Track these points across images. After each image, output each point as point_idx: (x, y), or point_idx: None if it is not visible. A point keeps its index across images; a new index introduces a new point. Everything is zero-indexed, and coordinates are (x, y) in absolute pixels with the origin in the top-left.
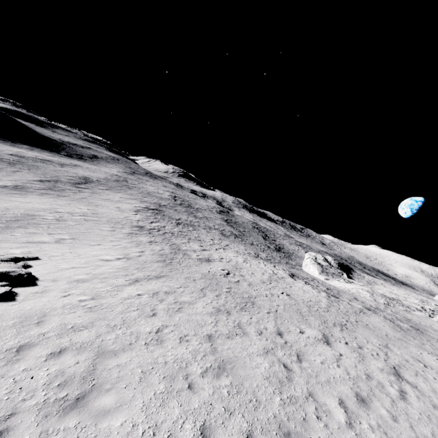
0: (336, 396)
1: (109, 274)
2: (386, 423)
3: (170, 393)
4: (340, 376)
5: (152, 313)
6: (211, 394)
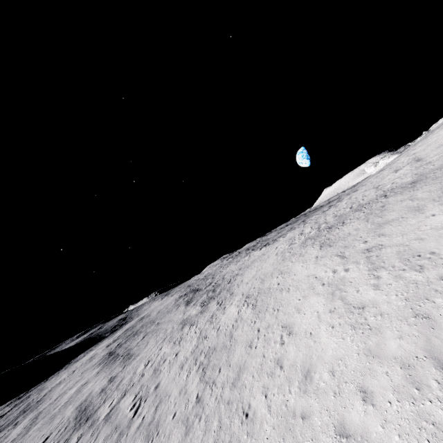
0: None
1: None
2: None
3: None
4: None
5: None
6: None
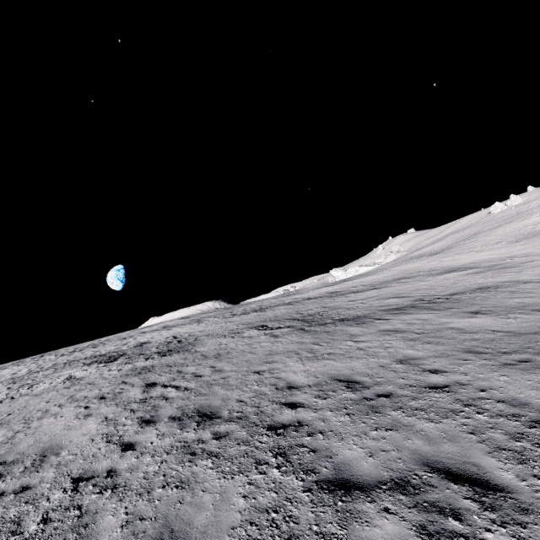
0: None
1: None
2: None
3: None
4: None
5: None
6: None
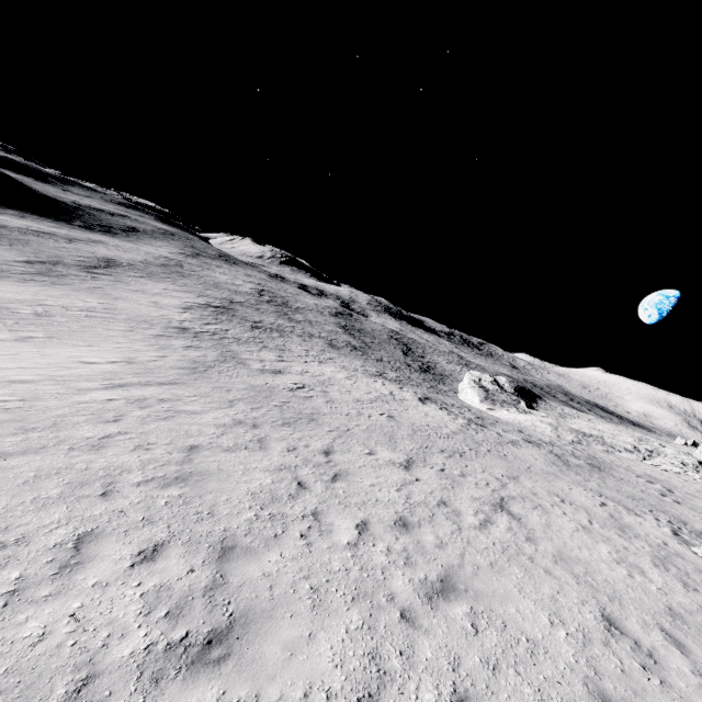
0: (360, 518)
1: (79, 377)
2: (420, 549)
3: (63, 499)
4: (390, 500)
5: (114, 419)
6: (134, 503)
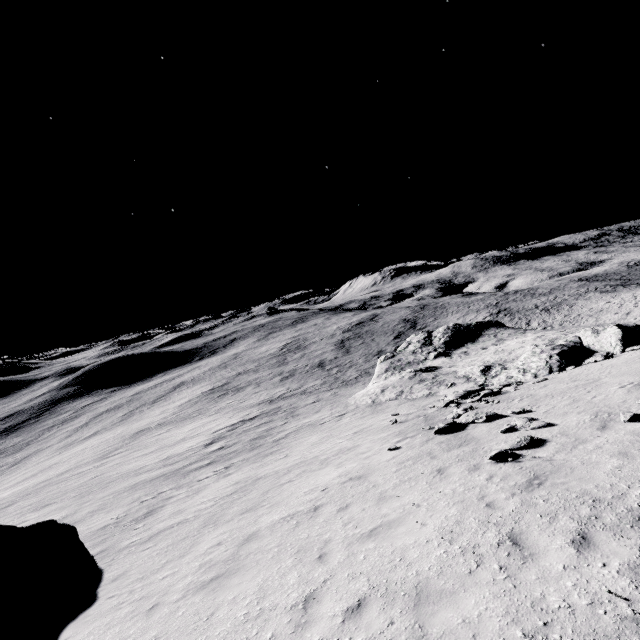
0: None
1: None
2: None
3: None
4: None
5: None
6: None
